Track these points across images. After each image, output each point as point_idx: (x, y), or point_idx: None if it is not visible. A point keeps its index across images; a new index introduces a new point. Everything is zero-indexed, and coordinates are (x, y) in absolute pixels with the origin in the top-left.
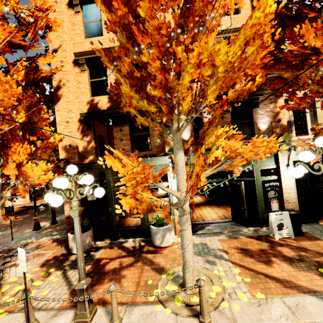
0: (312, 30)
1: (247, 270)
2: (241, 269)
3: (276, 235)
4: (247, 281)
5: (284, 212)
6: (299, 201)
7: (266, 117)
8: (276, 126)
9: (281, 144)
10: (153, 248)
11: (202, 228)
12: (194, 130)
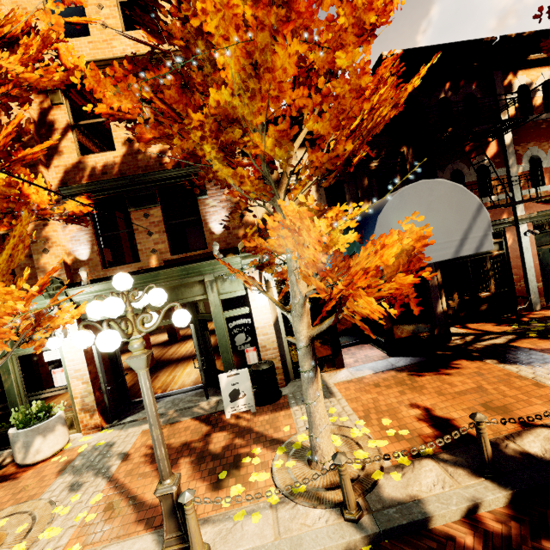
0: (108, 80)
1: (116, 494)
2: (110, 494)
3: (228, 411)
4: (86, 520)
5: (241, 371)
6: (291, 343)
7: (221, 211)
8: (238, 225)
9: (242, 255)
10: (16, 467)
11: (141, 410)
12: (99, 241)
